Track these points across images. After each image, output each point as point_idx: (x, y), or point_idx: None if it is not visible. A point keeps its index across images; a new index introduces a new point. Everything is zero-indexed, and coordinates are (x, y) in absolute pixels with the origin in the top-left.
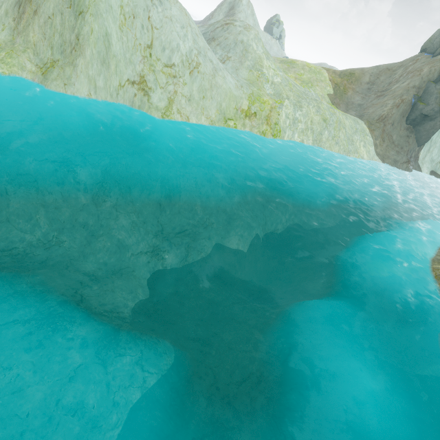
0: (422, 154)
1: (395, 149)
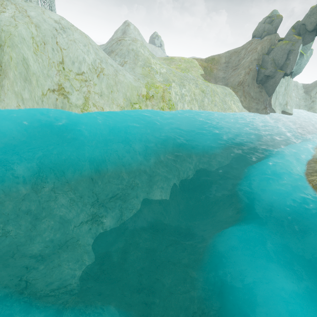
0: (273, 101)
1: (255, 101)
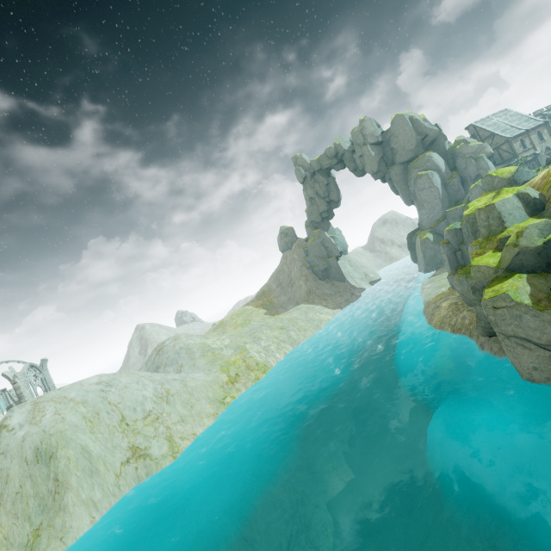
0: (352, 282)
1: (337, 296)
